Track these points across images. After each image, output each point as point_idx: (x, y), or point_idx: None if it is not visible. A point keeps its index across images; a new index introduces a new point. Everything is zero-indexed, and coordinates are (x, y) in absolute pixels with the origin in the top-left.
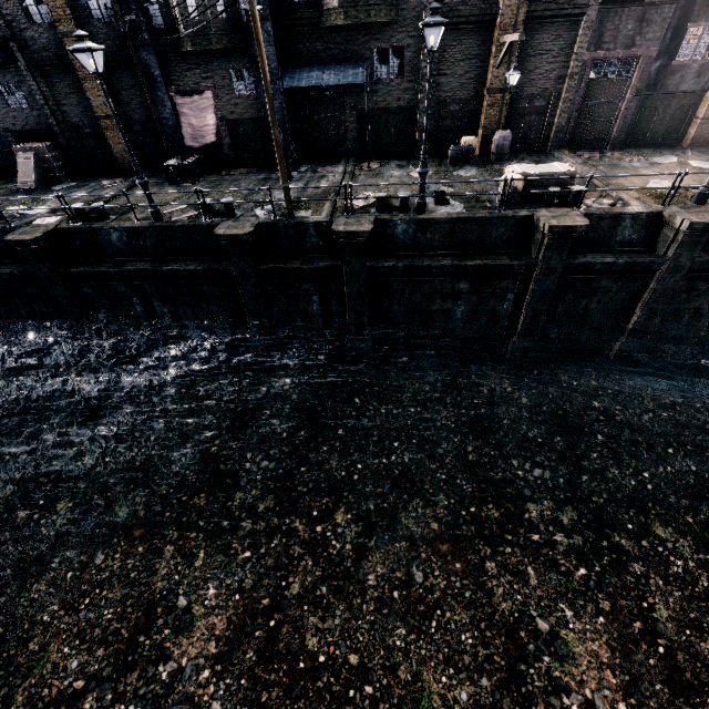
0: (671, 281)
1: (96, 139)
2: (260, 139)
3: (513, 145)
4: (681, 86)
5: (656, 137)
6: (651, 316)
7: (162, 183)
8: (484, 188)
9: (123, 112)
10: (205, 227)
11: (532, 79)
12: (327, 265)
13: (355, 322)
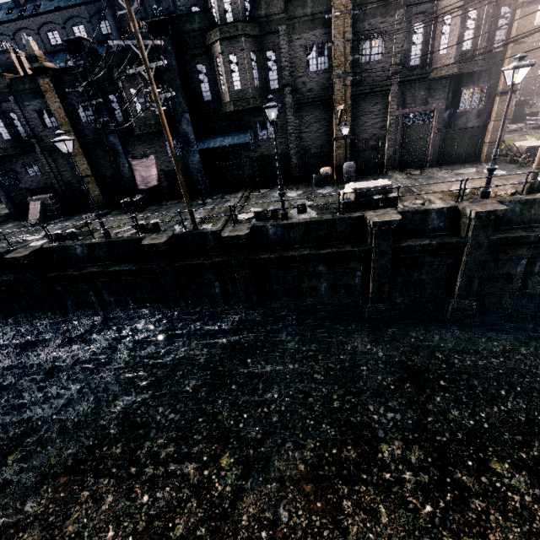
0: (478, 255)
1: (82, 189)
2: (187, 180)
3: (360, 170)
4: (468, 124)
5: (460, 157)
6: (471, 281)
7: (121, 213)
8: (334, 200)
9: (99, 172)
10: (138, 240)
11: (364, 129)
12: (221, 260)
13: (246, 300)
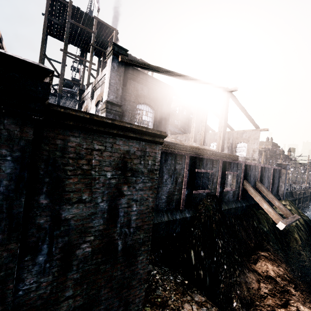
0: None
1: None
2: None
3: None
4: None
5: None
6: None
7: None
8: None
9: None
10: (303, 190)
11: None
12: None
13: None
